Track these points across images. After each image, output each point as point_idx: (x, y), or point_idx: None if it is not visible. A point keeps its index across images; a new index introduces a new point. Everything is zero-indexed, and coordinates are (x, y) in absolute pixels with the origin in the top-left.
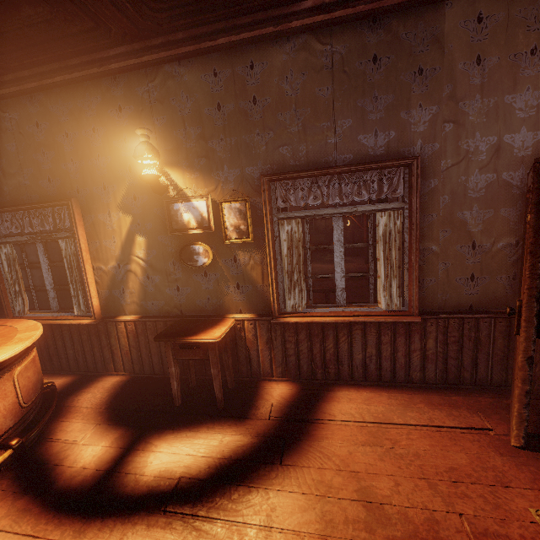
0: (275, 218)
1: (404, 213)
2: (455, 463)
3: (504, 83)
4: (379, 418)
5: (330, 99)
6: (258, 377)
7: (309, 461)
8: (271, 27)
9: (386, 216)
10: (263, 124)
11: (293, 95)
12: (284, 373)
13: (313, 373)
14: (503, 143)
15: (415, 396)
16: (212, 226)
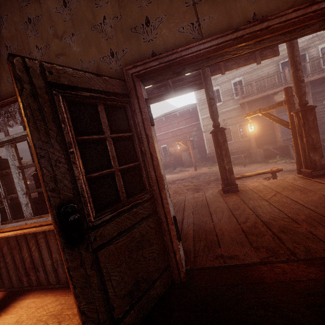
0: None
1: None
2: None
3: (87, 17)
4: None
5: None
6: None
7: None
8: None
9: None
10: None
11: None
12: (1, 284)
13: (21, 281)
14: (100, 64)
15: None
16: None
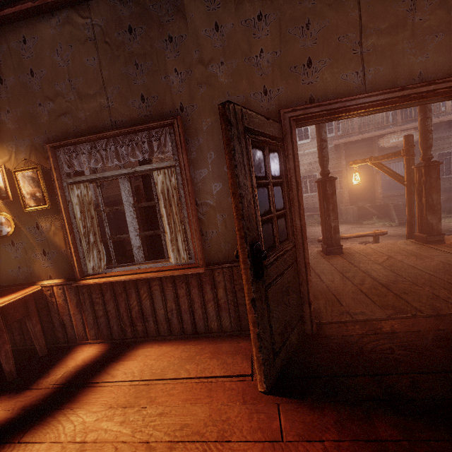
0: (65, 183)
1: (176, 170)
2: (191, 419)
3: (242, 47)
4: (155, 374)
5: (98, 68)
6: (75, 342)
7: (45, 436)
8: (30, 2)
9: (161, 174)
10: (43, 94)
11: (65, 66)
12: (98, 335)
13: (123, 332)
14: (250, 101)
15: (208, 346)
16: (9, 195)
